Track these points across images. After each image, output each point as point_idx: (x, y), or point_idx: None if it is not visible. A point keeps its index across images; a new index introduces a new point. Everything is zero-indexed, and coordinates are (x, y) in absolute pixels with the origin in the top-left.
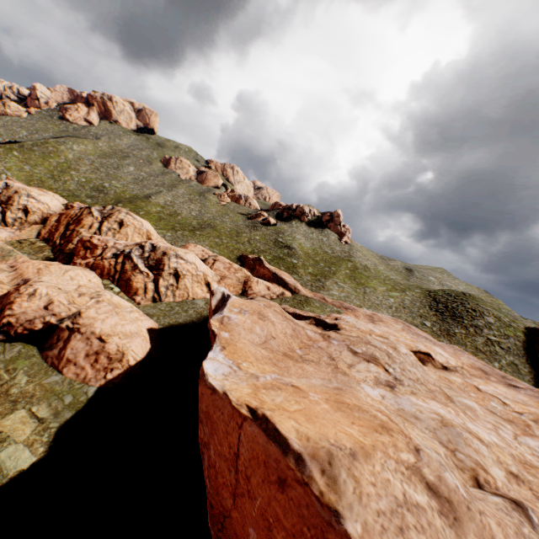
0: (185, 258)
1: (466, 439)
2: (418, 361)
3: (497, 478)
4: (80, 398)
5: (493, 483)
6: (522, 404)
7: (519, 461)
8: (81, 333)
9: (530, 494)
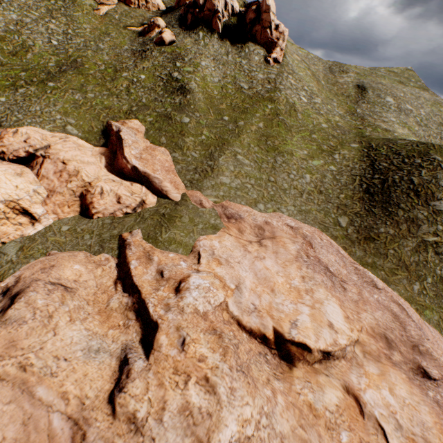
0: None
1: None
2: (269, 403)
3: None
4: None
5: None
6: None
7: None
8: None
9: None
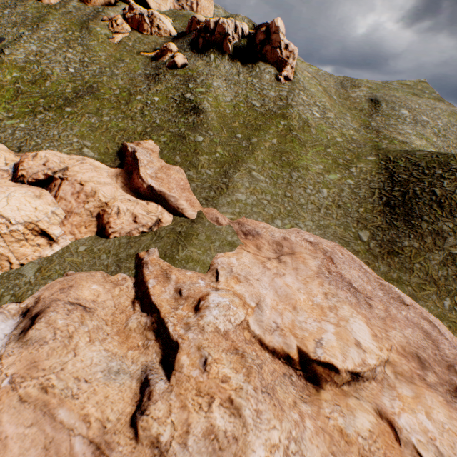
0: None
1: None
2: (297, 428)
3: None
4: None
5: None
6: None
7: None
8: None
9: None
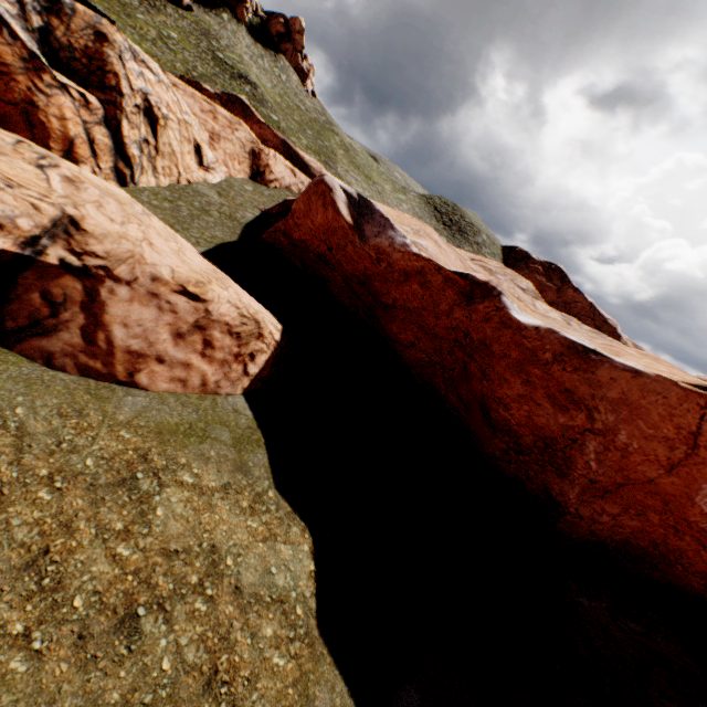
0: (152, 66)
1: None
2: None
3: None
4: (240, 425)
5: None
6: None
7: None
8: (122, 281)
9: None
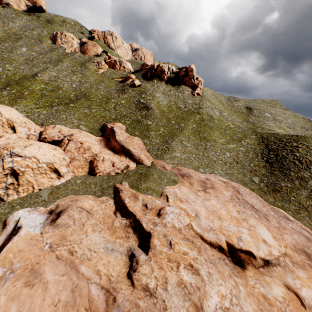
0: (22, 154)
1: None
2: (235, 289)
3: None
4: None
5: None
6: None
7: None
8: None
9: None
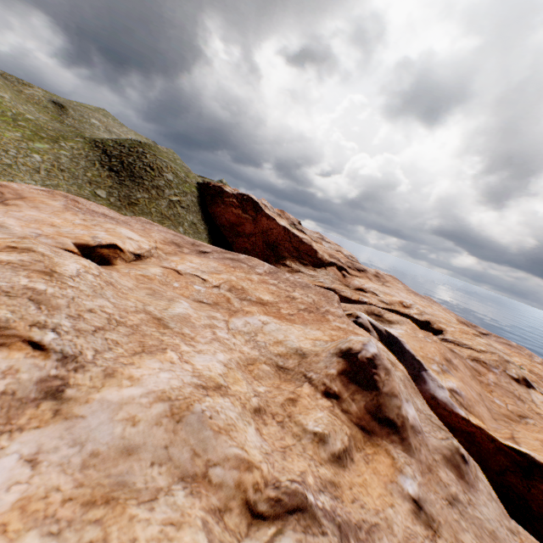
0: None
1: (212, 417)
2: (104, 270)
3: (260, 460)
4: None
5: (262, 478)
6: (217, 274)
7: (245, 368)
8: None
9: (277, 428)
